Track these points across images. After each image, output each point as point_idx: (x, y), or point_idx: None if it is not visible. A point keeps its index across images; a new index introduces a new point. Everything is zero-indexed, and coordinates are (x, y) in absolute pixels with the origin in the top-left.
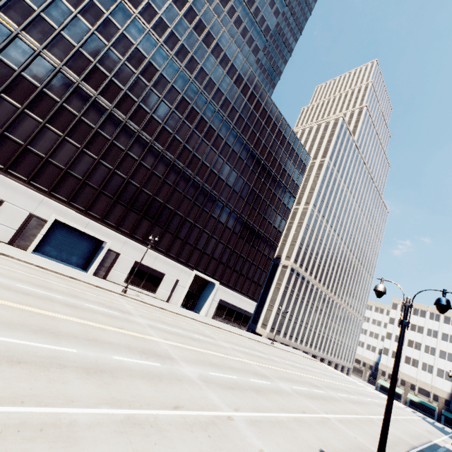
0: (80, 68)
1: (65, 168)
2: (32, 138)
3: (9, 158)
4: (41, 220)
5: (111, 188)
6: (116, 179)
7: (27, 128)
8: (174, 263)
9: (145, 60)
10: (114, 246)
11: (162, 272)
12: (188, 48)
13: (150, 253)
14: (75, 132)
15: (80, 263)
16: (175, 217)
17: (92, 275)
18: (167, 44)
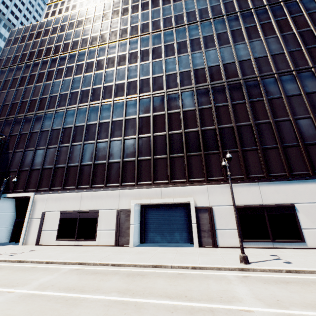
0: (98, 95)
1: (120, 160)
2: (94, 155)
3: (89, 178)
4: (126, 211)
5: (160, 149)
6: (159, 140)
7: (90, 151)
8: (293, 183)
9: (126, 56)
10: (199, 202)
11: (285, 205)
12: (146, 22)
13: (247, 188)
14: (114, 132)
15: (185, 238)
16: (241, 130)
17: (199, 248)
18: (132, 35)
